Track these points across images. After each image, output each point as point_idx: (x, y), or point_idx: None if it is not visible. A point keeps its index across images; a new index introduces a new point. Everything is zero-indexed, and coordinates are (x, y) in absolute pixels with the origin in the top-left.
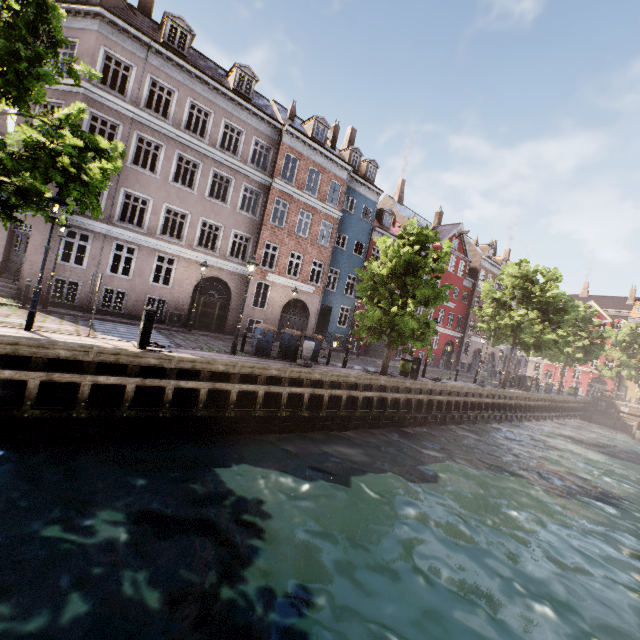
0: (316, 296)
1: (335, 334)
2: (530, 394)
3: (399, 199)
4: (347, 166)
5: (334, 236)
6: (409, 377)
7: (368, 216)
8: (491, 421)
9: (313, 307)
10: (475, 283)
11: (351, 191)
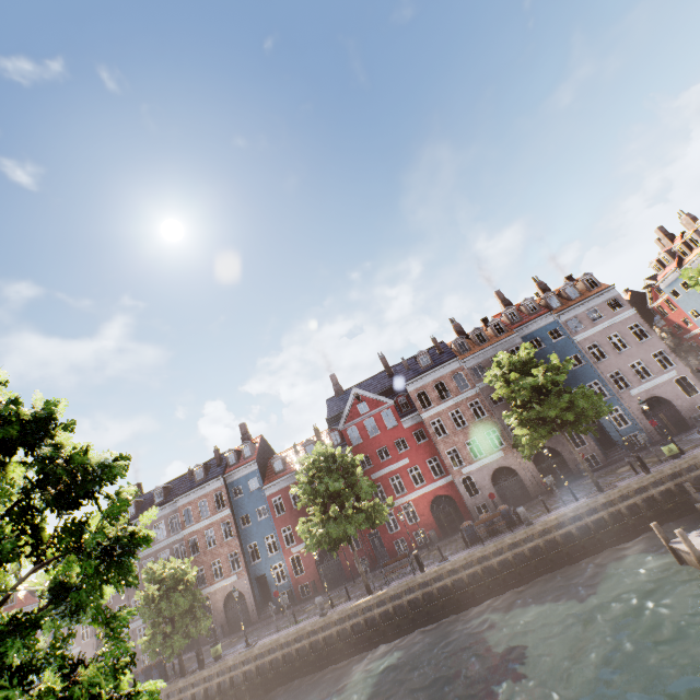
0: (243, 578)
1: (281, 592)
2: (406, 583)
3: (337, 392)
4: (217, 478)
5: (232, 527)
6: (219, 660)
7: (265, 477)
8: (331, 662)
9: (245, 588)
10: (419, 413)
11: (234, 482)
